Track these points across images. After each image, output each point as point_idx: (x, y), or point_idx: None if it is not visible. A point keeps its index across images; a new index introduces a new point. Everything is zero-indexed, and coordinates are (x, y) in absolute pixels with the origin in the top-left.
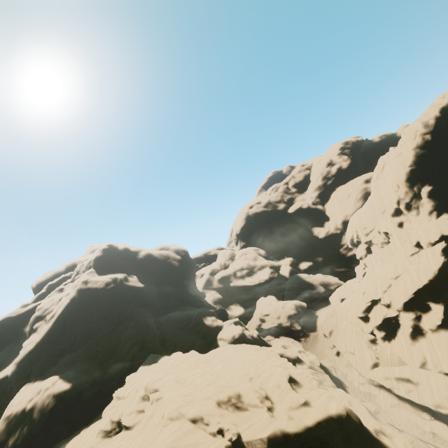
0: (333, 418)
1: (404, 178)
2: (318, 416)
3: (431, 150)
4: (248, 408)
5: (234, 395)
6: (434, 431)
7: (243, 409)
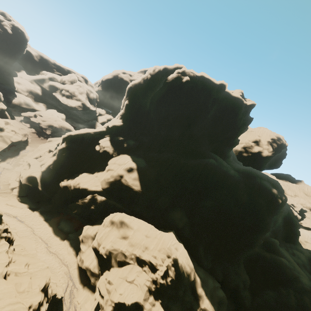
0: None
1: (127, 89)
2: None
3: (145, 85)
4: None
5: None
6: (11, 184)
7: None
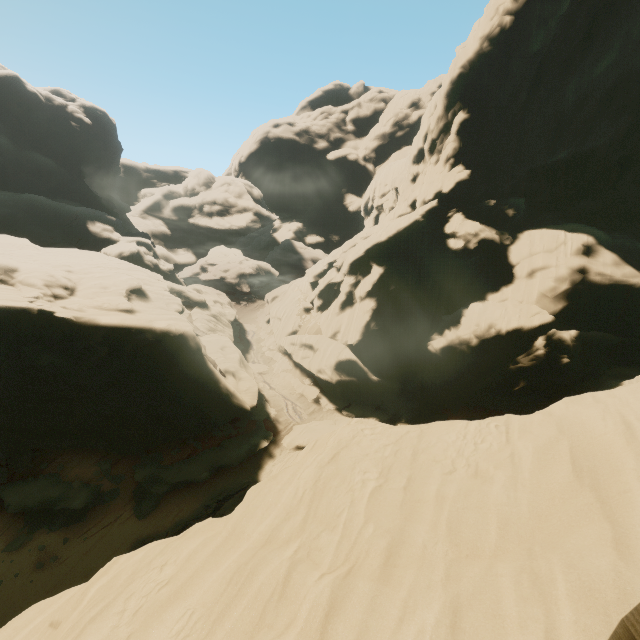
0: (155, 332)
1: (447, 88)
2: (130, 322)
3: (499, 51)
4: (16, 285)
5: (1, 265)
6: (304, 393)
7: (6, 284)
